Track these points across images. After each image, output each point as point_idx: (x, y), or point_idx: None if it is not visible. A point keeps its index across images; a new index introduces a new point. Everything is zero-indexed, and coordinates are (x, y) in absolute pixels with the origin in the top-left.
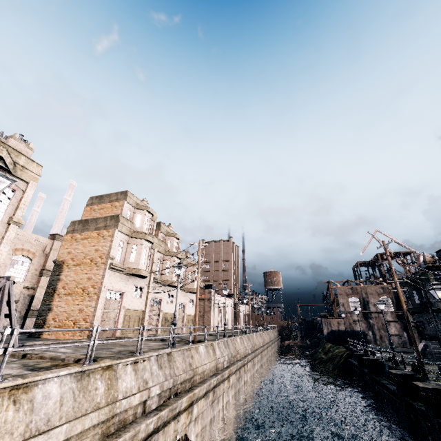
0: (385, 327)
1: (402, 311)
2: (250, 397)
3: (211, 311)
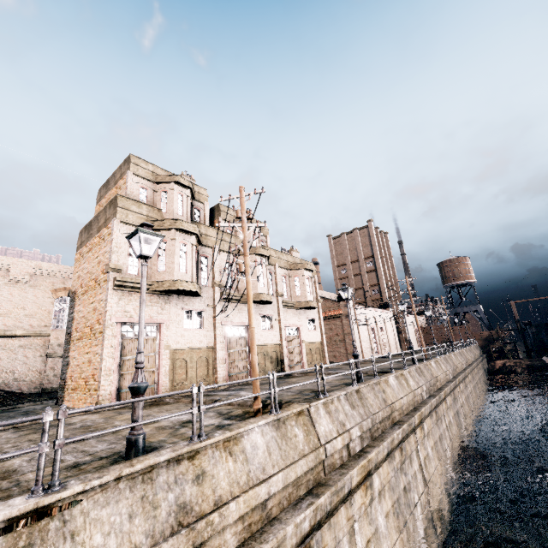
0: None
1: None
2: (440, 486)
3: (355, 332)
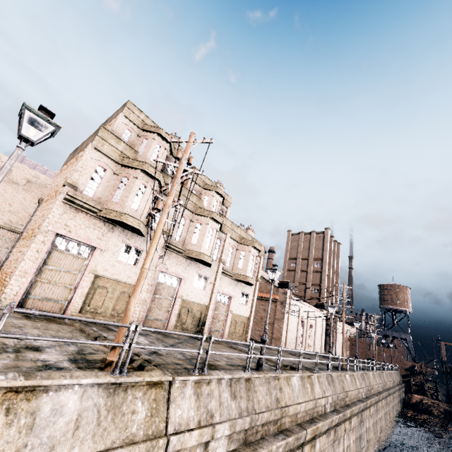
0: None
1: None
2: None
3: (285, 320)
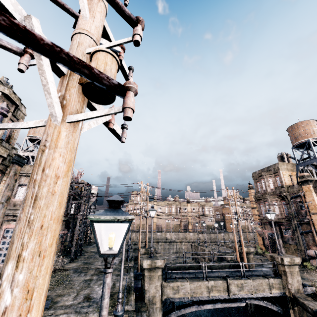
0: None
1: None
2: None
3: None
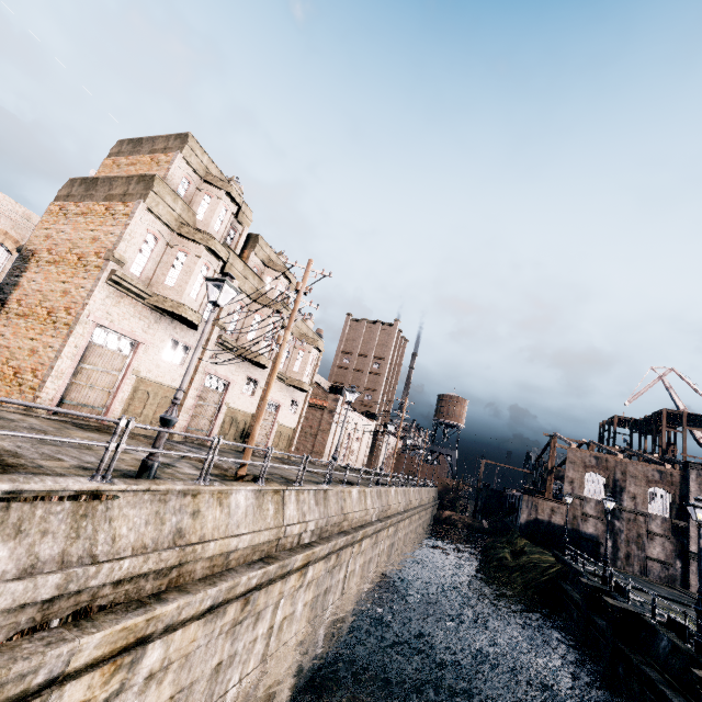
0: (642, 542)
1: (686, 522)
2: (352, 601)
3: (331, 432)
